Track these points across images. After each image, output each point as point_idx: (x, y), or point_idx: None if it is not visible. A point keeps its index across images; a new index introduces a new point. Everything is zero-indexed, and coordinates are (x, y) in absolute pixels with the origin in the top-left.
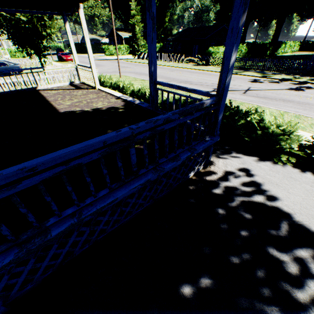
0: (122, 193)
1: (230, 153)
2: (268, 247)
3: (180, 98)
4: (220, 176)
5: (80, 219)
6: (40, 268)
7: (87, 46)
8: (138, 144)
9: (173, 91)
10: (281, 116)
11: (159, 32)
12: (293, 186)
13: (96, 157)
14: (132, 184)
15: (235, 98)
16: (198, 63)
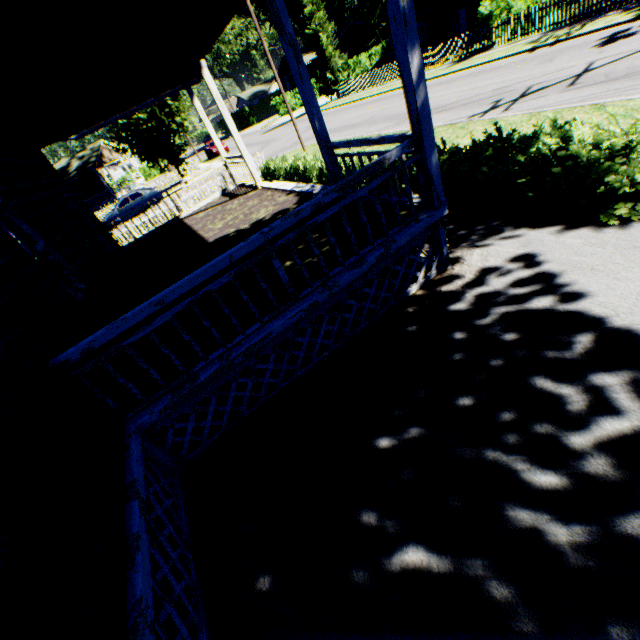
0: (277, 324)
1: (501, 233)
2: (536, 377)
3: (370, 160)
4: (468, 281)
5: (228, 361)
6: (205, 428)
7: (227, 124)
8: (310, 258)
9: (357, 153)
10: (611, 117)
11: (373, 19)
12: (633, 263)
13: (226, 280)
14: (291, 312)
15: (542, 108)
16: (467, 53)
